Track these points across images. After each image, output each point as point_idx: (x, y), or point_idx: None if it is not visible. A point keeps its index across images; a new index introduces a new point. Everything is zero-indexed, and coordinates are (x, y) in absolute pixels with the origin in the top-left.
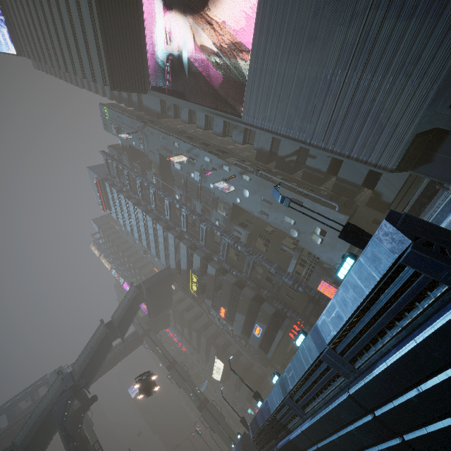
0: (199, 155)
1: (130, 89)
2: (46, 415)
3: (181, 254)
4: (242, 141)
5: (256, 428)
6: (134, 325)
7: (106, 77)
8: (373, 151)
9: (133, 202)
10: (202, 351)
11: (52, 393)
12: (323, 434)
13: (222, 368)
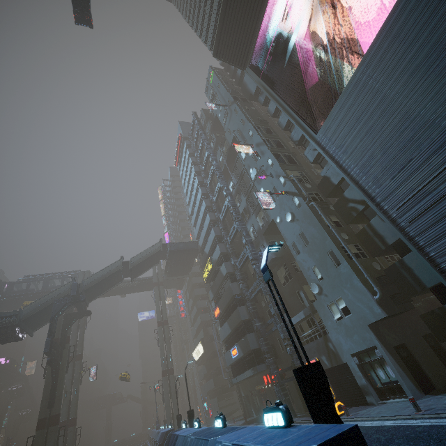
0: (264, 153)
1: (231, 60)
2: (49, 304)
3: (209, 238)
4: (313, 158)
5: (167, 444)
6: (153, 272)
7: (214, 42)
8: None
9: (196, 170)
10: (195, 327)
11: (61, 291)
12: None
13: (201, 353)
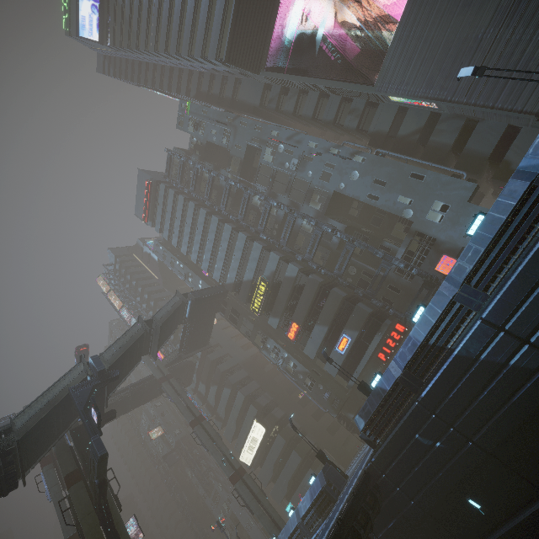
0: (302, 141)
1: (244, 66)
2: (59, 402)
3: (250, 259)
4: (356, 126)
5: (376, 401)
6: (151, 368)
7: (221, 51)
8: (519, 98)
9: (195, 203)
10: (232, 419)
11: (69, 380)
12: (522, 295)
13: (259, 440)
